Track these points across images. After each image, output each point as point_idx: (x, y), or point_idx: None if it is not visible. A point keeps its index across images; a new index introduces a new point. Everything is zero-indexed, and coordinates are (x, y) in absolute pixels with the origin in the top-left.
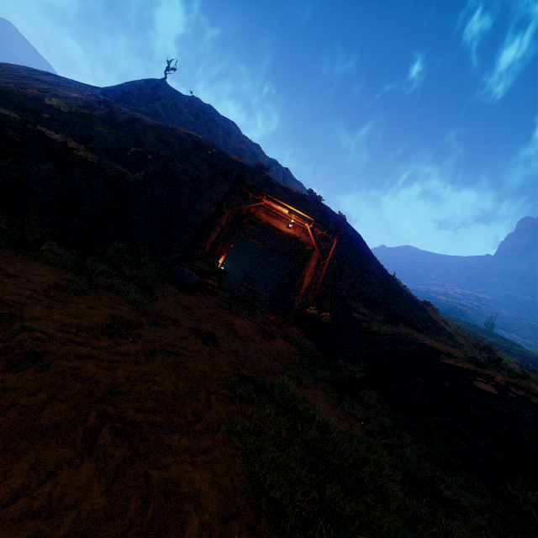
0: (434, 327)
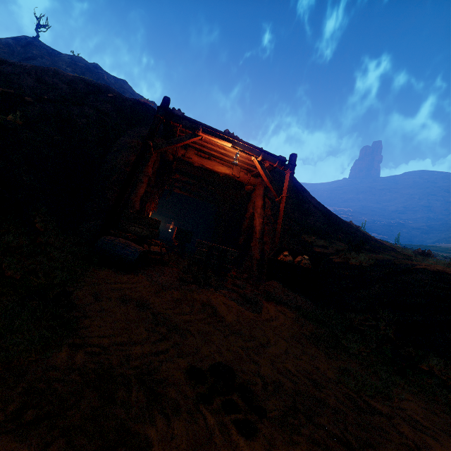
0: (377, 244)
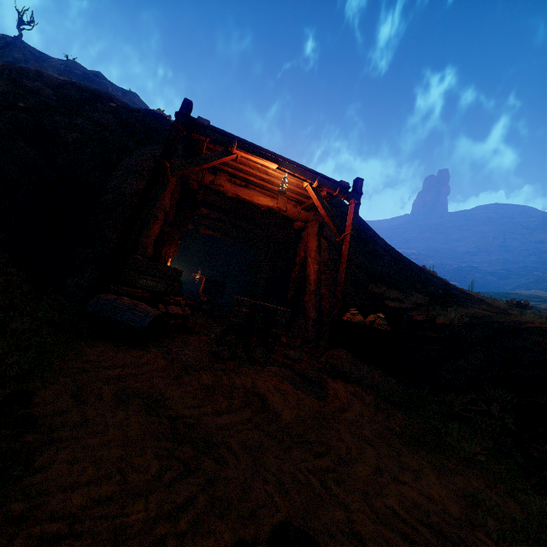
0: (462, 294)
